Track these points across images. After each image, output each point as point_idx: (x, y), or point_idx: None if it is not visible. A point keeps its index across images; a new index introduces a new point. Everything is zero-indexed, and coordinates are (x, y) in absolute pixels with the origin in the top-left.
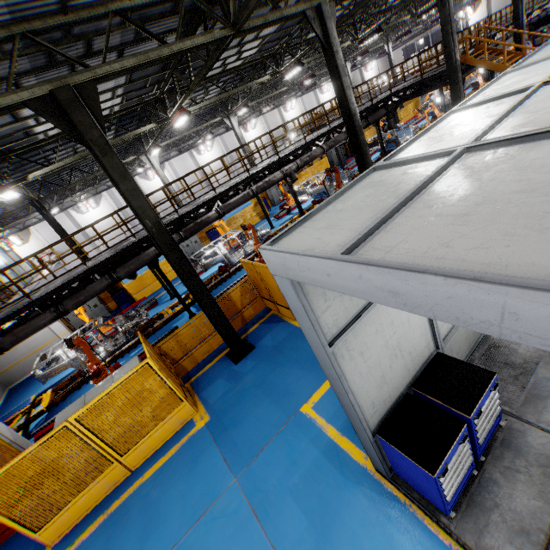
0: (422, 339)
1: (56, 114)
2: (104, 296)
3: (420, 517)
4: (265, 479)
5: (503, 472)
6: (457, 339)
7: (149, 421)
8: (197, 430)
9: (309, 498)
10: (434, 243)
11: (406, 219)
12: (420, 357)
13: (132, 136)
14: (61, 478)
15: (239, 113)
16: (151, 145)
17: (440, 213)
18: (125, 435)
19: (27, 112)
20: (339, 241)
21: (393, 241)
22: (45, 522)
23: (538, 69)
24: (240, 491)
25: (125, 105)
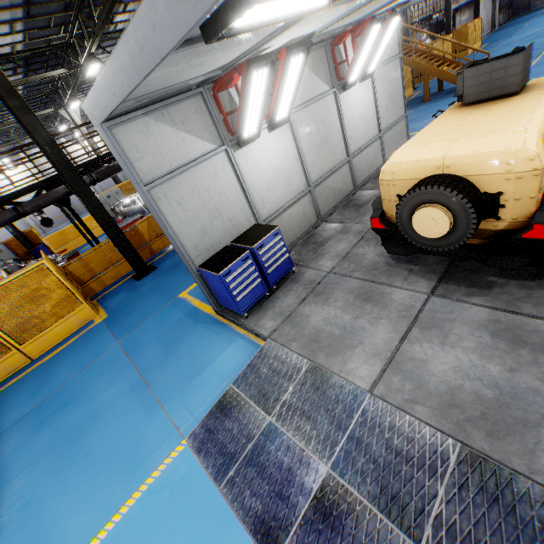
0: (242, 212)
1: None
2: (22, 251)
3: (233, 328)
4: (140, 337)
5: (284, 292)
6: (281, 224)
7: (49, 317)
8: (95, 325)
9: (168, 337)
10: None
11: None
12: (242, 227)
13: (40, 78)
14: None
15: None
16: (69, 97)
17: None
18: (24, 327)
19: None
20: None
21: None
22: None
23: None
24: (119, 347)
25: (31, 45)
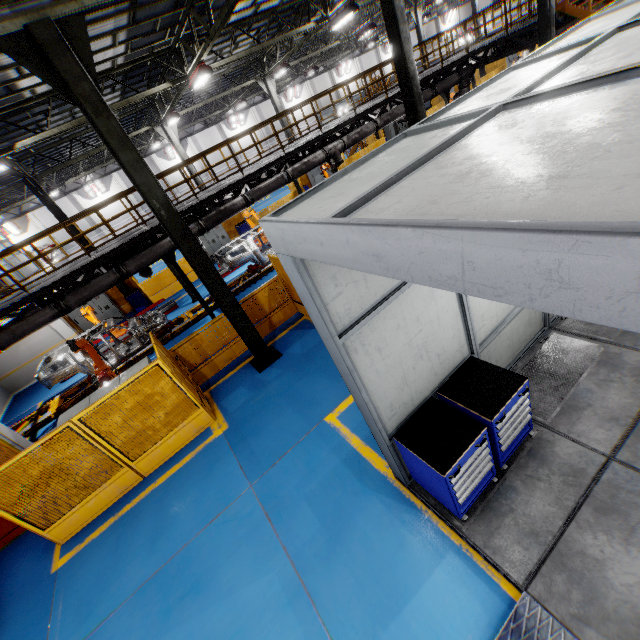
0: (454, 341)
1: (36, 59)
2: (117, 296)
3: (434, 522)
4: (281, 486)
5: (524, 480)
6: (498, 345)
7: (162, 427)
8: (214, 439)
9: (325, 503)
10: (424, 201)
11: (411, 182)
12: (451, 362)
13: (141, 98)
14: (67, 479)
15: (277, 75)
16: (168, 113)
17: (445, 173)
18: (135, 440)
19: (6, 59)
20: (338, 208)
21: (388, 203)
22: (53, 522)
23: (625, 14)
24: (254, 496)
25: (131, 56)
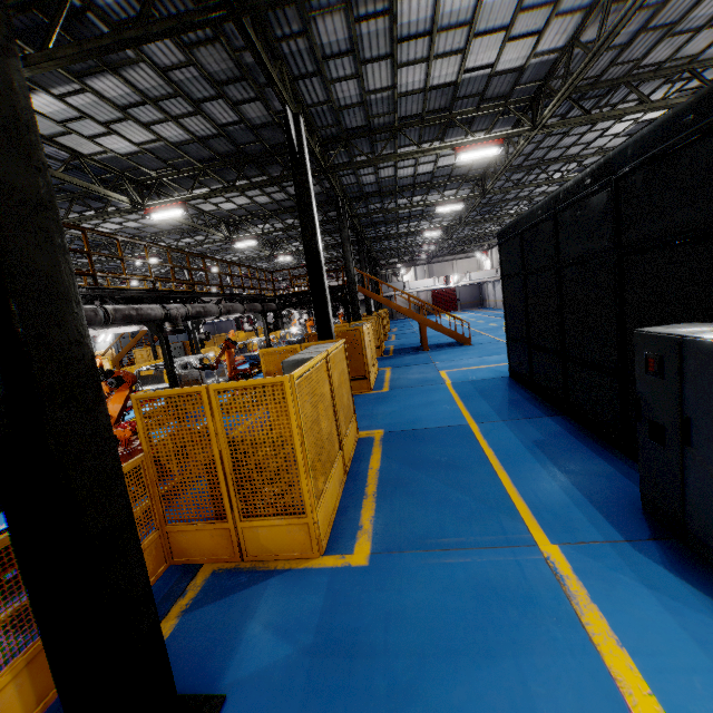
0: None
1: None
2: None
3: None
4: None
5: None
6: None
7: None
8: None
9: None
10: None
11: None
12: None
13: None
14: None
15: None
16: None
17: None
18: None
19: None
20: None
21: None
22: None
23: None
24: None
25: None
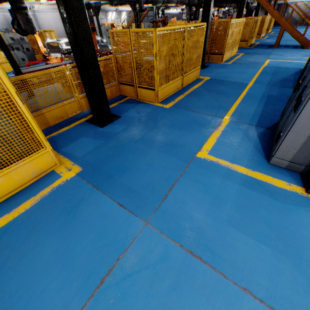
0: None
1: None
2: None
3: None
4: (189, 217)
5: None
6: None
7: None
8: (65, 181)
9: (256, 225)
10: None
11: None
12: None
13: None
14: None
15: None
16: None
17: None
18: None
19: None
20: None
21: None
22: None
23: None
24: (159, 234)
25: None
